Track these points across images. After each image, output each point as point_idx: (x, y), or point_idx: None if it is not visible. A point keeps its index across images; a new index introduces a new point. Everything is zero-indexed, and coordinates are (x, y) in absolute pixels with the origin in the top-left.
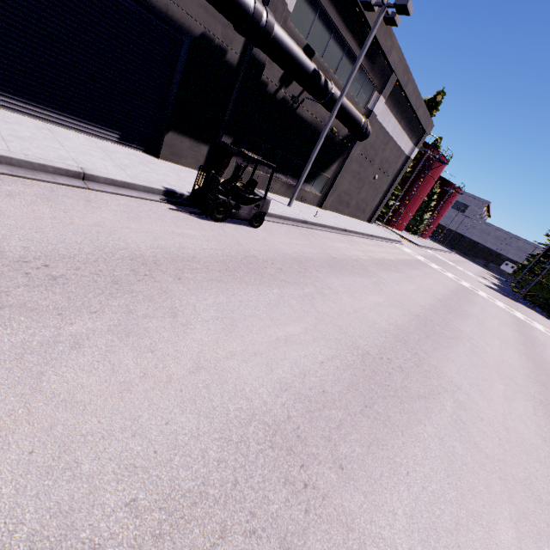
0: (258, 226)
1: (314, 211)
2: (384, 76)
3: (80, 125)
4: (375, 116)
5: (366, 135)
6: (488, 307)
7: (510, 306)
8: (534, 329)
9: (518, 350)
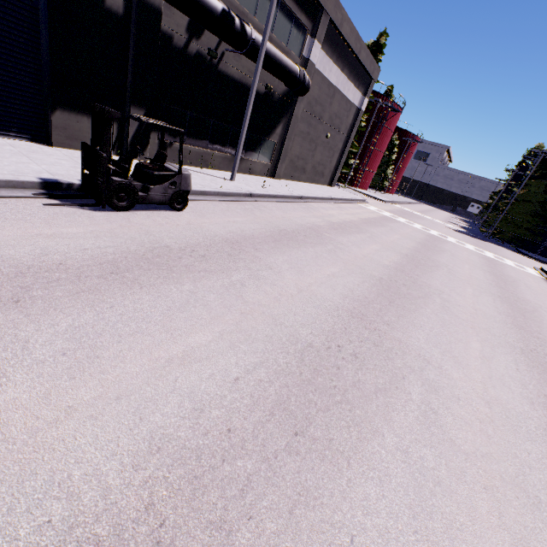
0: (182, 208)
1: (264, 182)
2: (314, 15)
3: None
4: (313, 65)
5: (306, 87)
6: (458, 252)
7: (480, 247)
8: (505, 266)
9: (492, 293)
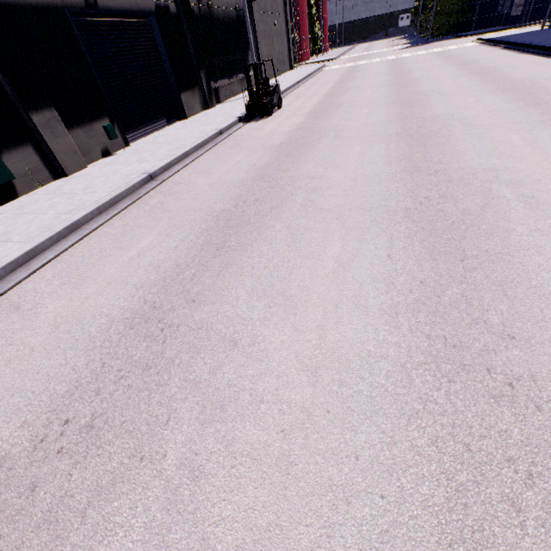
0: (281, 106)
1: None
2: None
3: (152, 128)
4: None
5: None
6: (416, 59)
7: (428, 49)
8: (450, 51)
9: (448, 66)
